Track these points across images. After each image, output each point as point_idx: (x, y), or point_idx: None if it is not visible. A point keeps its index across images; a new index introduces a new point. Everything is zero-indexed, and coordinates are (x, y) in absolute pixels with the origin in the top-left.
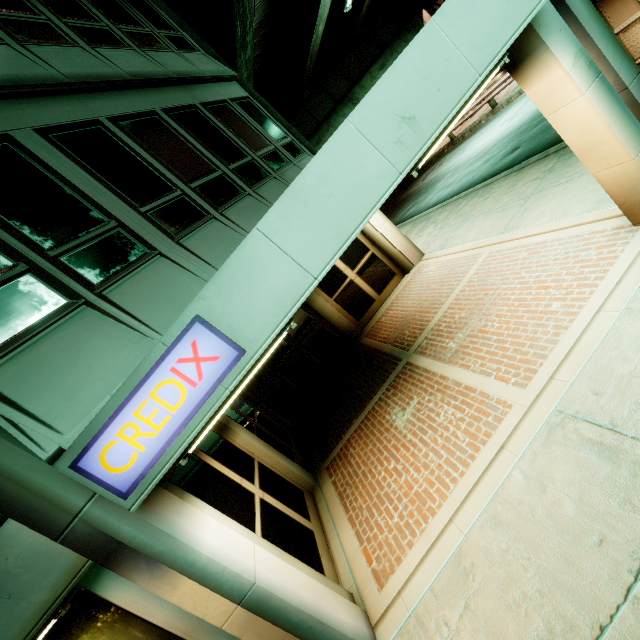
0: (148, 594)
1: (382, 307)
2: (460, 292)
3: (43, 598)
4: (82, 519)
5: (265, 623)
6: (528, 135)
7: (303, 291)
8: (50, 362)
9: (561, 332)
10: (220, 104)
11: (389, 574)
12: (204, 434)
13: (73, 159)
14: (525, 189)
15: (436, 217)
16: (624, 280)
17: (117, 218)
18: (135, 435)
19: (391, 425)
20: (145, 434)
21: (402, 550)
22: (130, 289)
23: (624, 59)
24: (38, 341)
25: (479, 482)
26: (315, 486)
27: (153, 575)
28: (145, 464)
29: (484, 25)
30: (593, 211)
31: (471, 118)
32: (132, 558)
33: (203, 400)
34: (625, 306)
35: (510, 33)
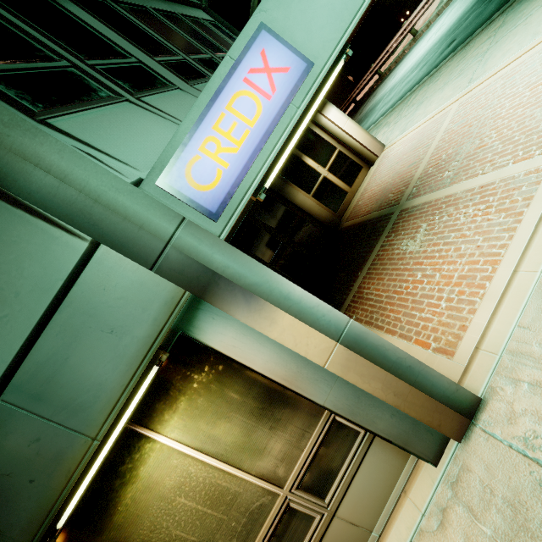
0: (245, 338)
1: (355, 197)
2: (439, 142)
3: (145, 333)
4: (174, 247)
5: (365, 362)
6: (461, 28)
7: (358, 6)
8: (110, 127)
9: None
10: (194, 19)
11: (456, 342)
12: (278, 167)
13: (88, 13)
14: (478, 51)
15: (386, 121)
16: None
17: (136, 57)
18: (217, 150)
19: (404, 253)
20: (227, 150)
21: (464, 319)
22: (163, 102)
23: None
24: (94, 113)
25: (537, 231)
26: None
27: (251, 309)
28: (230, 182)
29: None
30: None
31: (393, 55)
32: (228, 290)
33: (279, 114)
34: None
35: None
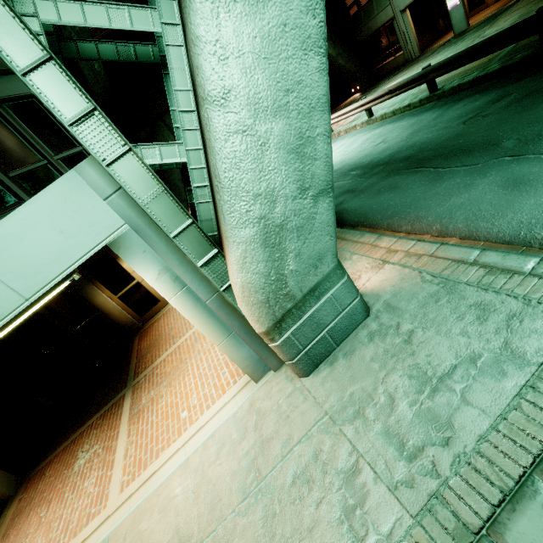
0: None
1: (164, 308)
2: (184, 340)
3: None
4: None
5: None
6: None
7: None
8: None
9: (165, 448)
10: None
11: None
12: None
13: None
14: None
15: None
16: (208, 423)
17: None
18: None
19: (73, 463)
20: None
21: None
22: None
23: (203, 281)
24: None
25: None
26: (13, 495)
27: None
28: None
29: (35, 256)
30: None
31: None
32: None
33: None
34: (190, 453)
35: (69, 263)
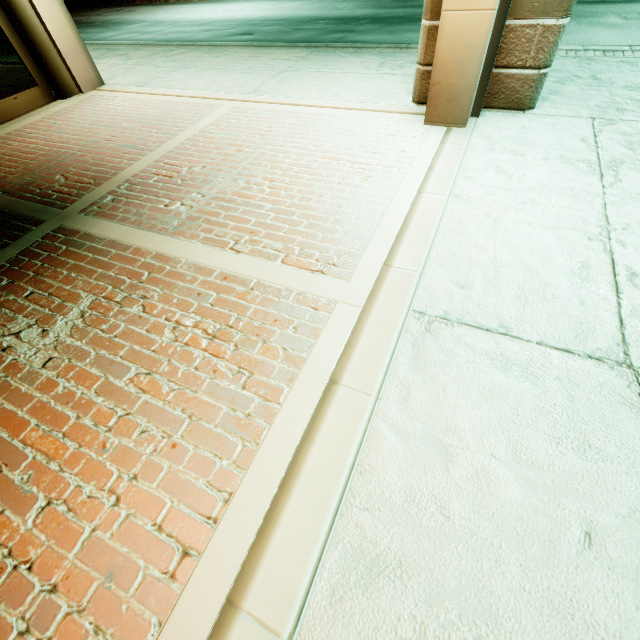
0: None
1: None
2: (188, 140)
3: None
4: None
5: None
6: (263, 29)
7: None
8: None
9: (380, 209)
10: None
11: None
12: None
13: None
14: (276, 63)
15: (128, 51)
16: (437, 167)
17: None
18: None
19: None
20: None
21: None
22: None
23: None
24: None
25: (298, 469)
26: None
27: None
28: None
29: None
30: (372, 102)
31: None
32: None
33: None
34: (450, 192)
35: None
